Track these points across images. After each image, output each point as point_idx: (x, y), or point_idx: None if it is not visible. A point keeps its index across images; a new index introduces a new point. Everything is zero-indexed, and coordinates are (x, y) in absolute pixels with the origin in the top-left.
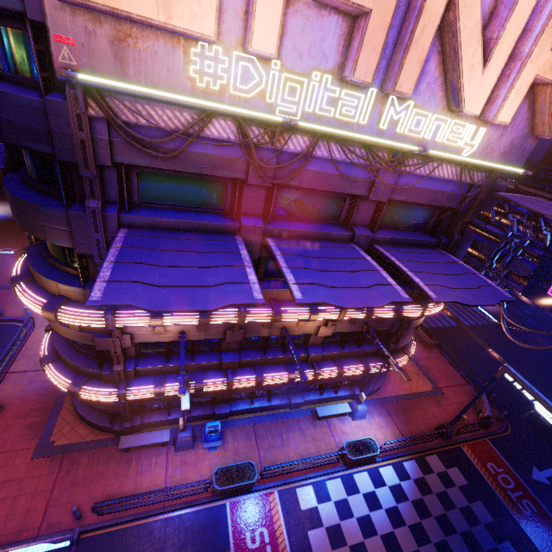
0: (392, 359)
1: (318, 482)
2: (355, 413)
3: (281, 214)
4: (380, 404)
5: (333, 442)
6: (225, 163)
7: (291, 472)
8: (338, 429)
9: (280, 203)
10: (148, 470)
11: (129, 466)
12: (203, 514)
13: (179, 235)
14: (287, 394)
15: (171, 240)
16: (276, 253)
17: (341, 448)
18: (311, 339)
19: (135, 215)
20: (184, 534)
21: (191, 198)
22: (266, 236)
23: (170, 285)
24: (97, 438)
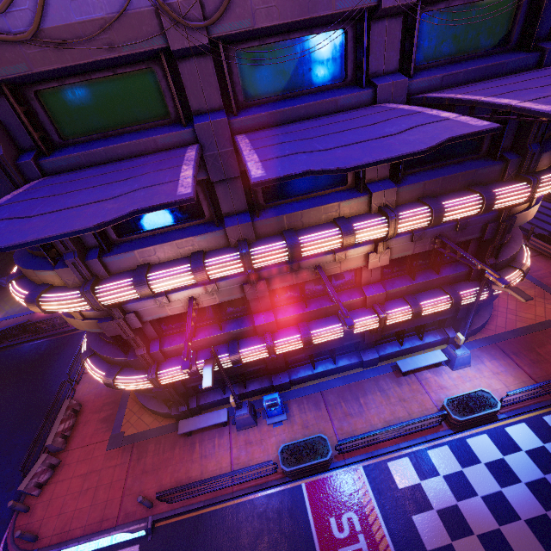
0: (491, 272)
1: (416, 452)
2: (454, 361)
3: (254, 98)
4: (490, 345)
5: (428, 400)
6: (114, 18)
7: (376, 443)
8: (433, 384)
9: (245, 79)
10: (212, 453)
11: (193, 450)
12: (276, 498)
13: (112, 163)
14: (356, 351)
15: (95, 170)
16: (241, 141)
17: (441, 408)
18: (364, 276)
19: (57, 156)
20: (257, 521)
21: (122, 115)
22: (237, 134)
23: (50, 211)
24: (161, 425)
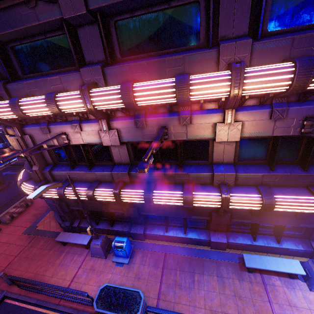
0: None
1: None
2: None
3: None
4: None
5: (268, 311)
6: None
7: None
8: (280, 295)
9: None
10: (67, 265)
11: (59, 256)
12: None
13: None
14: (207, 230)
15: None
16: None
17: None
18: (215, 153)
19: None
20: None
21: None
22: None
23: None
24: (56, 230)
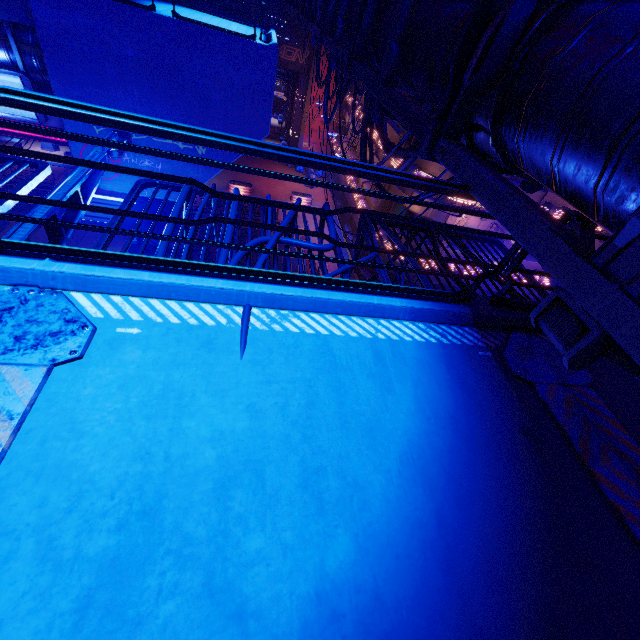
0: None
1: None
2: None
3: None
4: None
5: None
6: None
7: None
8: None
9: None
10: None
11: None
12: None
13: None
14: None
15: None
16: None
17: None
18: None
19: None
20: None
21: None
22: None
23: None
24: None
